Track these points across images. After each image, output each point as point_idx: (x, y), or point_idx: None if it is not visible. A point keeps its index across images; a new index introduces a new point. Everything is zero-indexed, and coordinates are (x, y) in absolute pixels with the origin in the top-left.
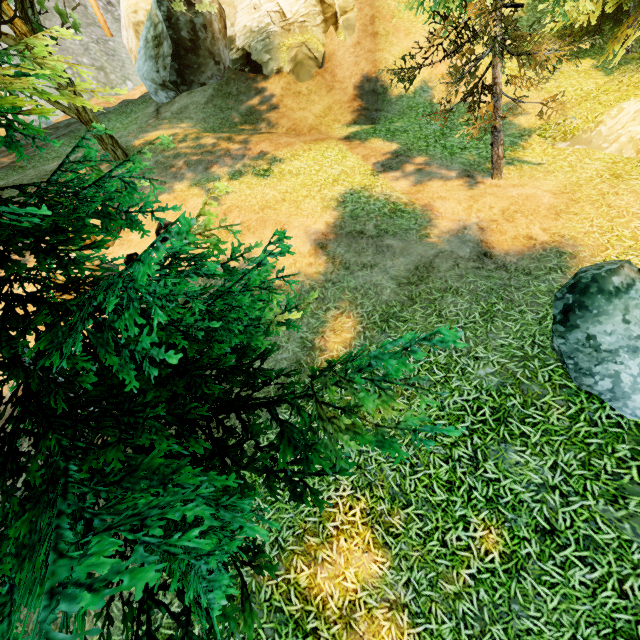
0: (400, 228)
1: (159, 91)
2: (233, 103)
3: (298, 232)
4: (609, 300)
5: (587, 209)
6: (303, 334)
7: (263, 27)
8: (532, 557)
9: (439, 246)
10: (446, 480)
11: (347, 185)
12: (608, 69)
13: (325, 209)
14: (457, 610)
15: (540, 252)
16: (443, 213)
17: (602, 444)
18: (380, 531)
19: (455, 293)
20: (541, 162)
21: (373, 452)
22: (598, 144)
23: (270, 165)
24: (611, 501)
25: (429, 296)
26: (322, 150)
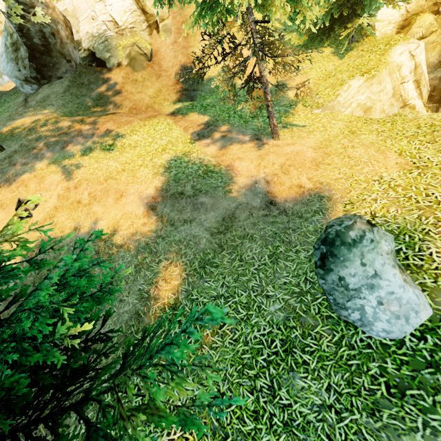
0: (210, 186)
1: (24, 85)
2: (86, 91)
3: (134, 198)
4: (350, 249)
5: (335, 160)
6: (141, 286)
7: (101, 33)
8: None
9: (238, 199)
10: (253, 410)
11: (172, 153)
12: (341, 54)
13: (155, 175)
14: None
15: (307, 197)
16: (240, 171)
17: (359, 364)
18: None
19: (251, 239)
20: (305, 124)
21: (197, 390)
22: (339, 109)
23: (114, 140)
24: (370, 414)
25: (233, 243)
26: (154, 125)
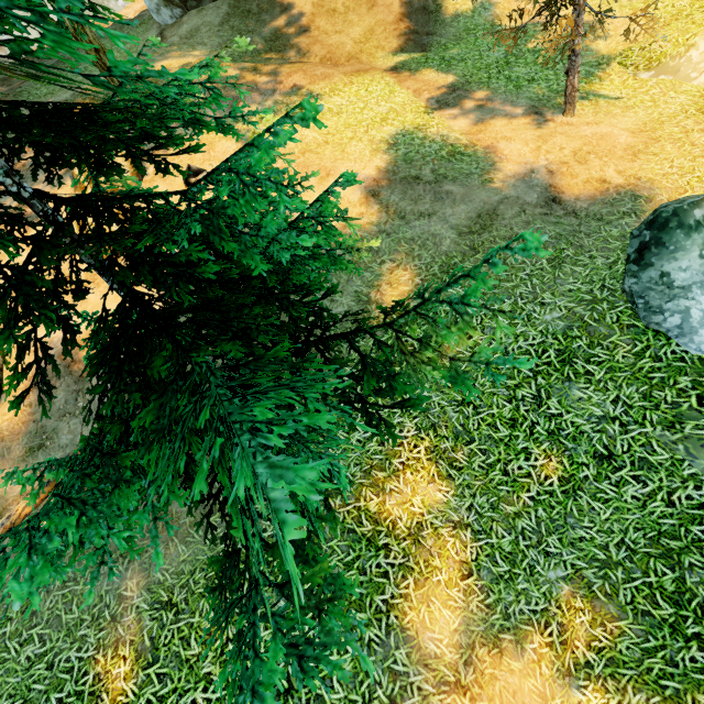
0: (460, 173)
1: (162, 8)
2: (254, 24)
3: None
4: (688, 235)
5: (668, 148)
6: (357, 288)
7: None
8: (589, 479)
9: (504, 192)
10: (509, 418)
11: (398, 125)
12: None
13: (375, 152)
14: (516, 526)
15: (614, 196)
16: (508, 155)
17: (665, 378)
18: (444, 466)
19: (521, 241)
20: (620, 96)
21: (436, 397)
22: (686, 74)
23: None
24: (668, 427)
25: (493, 245)
26: (366, 83)
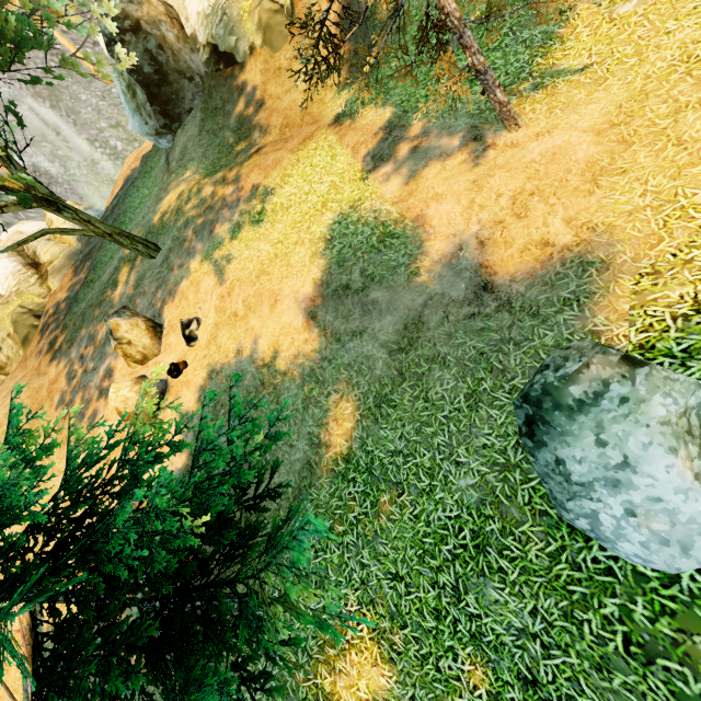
0: (387, 267)
1: (159, 140)
2: (222, 120)
3: (289, 302)
4: (571, 417)
5: (641, 158)
6: (310, 429)
7: (214, 3)
8: None
9: (429, 288)
10: (433, 607)
11: (335, 208)
12: None
13: (313, 258)
14: None
15: (556, 269)
16: (436, 227)
17: (587, 594)
18: (386, 646)
19: (442, 364)
20: (587, 62)
21: (374, 566)
22: None
23: (263, 203)
24: (594, 666)
25: (417, 369)
26: (310, 156)
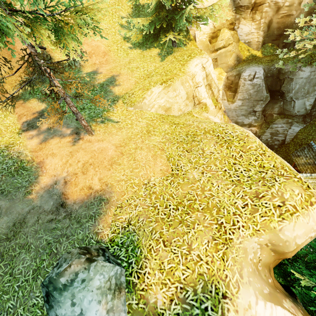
0: (14, 187)
1: None
2: None
3: None
4: (61, 293)
5: (125, 161)
6: None
7: None
8: None
9: (34, 202)
10: None
11: None
12: (163, 56)
13: None
14: None
15: (91, 200)
16: (48, 169)
17: None
18: None
19: (27, 249)
20: (118, 120)
21: None
22: (146, 108)
23: None
24: None
25: (13, 253)
26: None
